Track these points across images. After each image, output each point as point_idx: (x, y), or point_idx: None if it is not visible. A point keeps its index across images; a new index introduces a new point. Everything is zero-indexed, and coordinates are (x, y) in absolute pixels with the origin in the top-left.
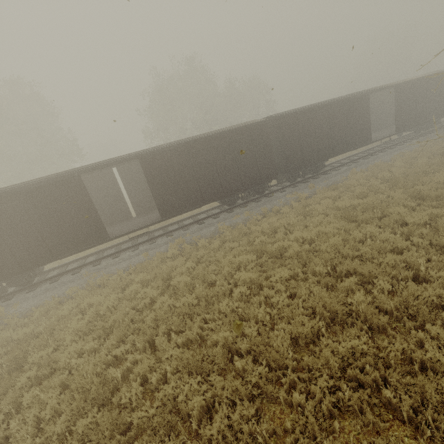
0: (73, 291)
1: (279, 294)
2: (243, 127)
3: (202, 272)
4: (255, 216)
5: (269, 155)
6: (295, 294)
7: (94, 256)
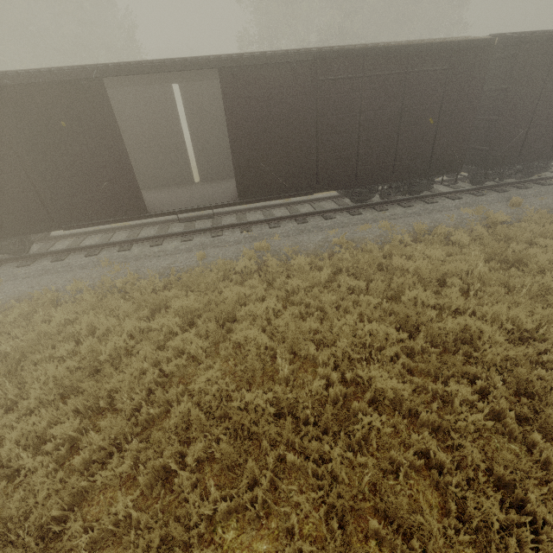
0: (79, 287)
1: (467, 472)
2: (442, 47)
3: (292, 334)
4: (400, 235)
5: (465, 121)
6: (499, 477)
7: (126, 231)
